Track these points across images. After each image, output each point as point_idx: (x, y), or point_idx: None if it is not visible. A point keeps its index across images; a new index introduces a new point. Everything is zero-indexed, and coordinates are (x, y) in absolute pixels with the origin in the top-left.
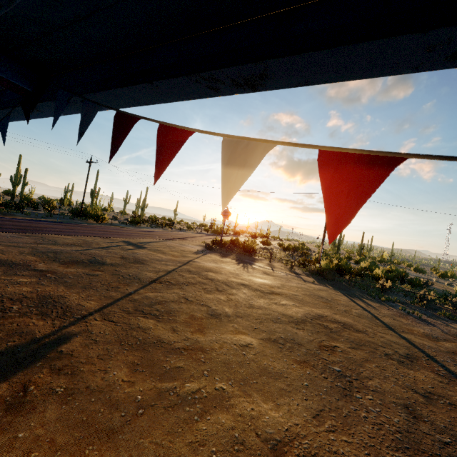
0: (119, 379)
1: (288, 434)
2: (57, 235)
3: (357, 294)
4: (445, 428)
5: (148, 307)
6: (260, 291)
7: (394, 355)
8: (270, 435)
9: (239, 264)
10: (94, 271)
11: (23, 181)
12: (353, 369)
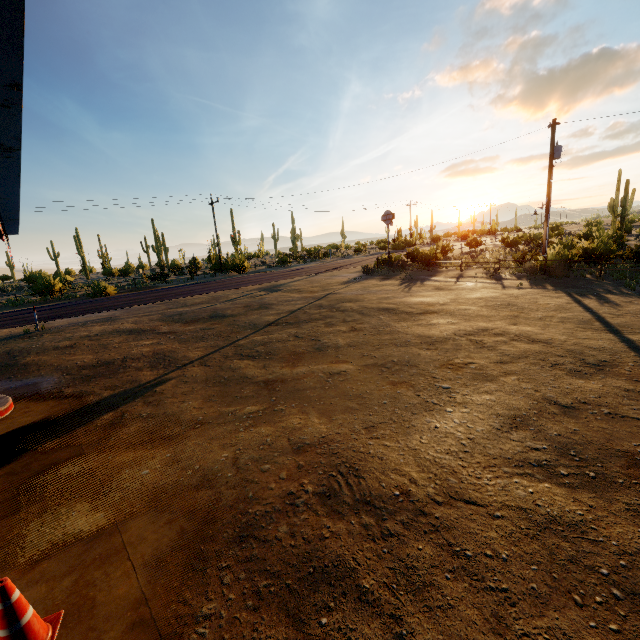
0: (192, 407)
1: (322, 440)
2: (189, 298)
3: (600, 290)
4: (557, 436)
5: (249, 350)
6: (406, 314)
7: (570, 365)
8: (302, 440)
9: (402, 284)
10: (212, 325)
11: (163, 248)
12: (472, 385)
